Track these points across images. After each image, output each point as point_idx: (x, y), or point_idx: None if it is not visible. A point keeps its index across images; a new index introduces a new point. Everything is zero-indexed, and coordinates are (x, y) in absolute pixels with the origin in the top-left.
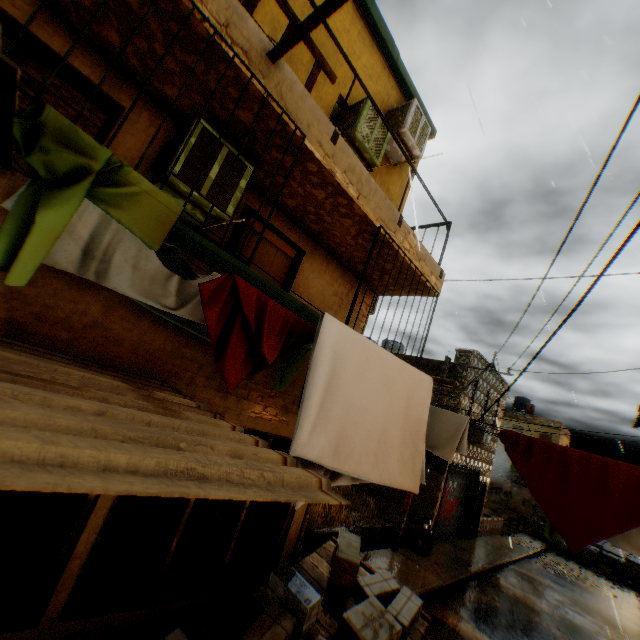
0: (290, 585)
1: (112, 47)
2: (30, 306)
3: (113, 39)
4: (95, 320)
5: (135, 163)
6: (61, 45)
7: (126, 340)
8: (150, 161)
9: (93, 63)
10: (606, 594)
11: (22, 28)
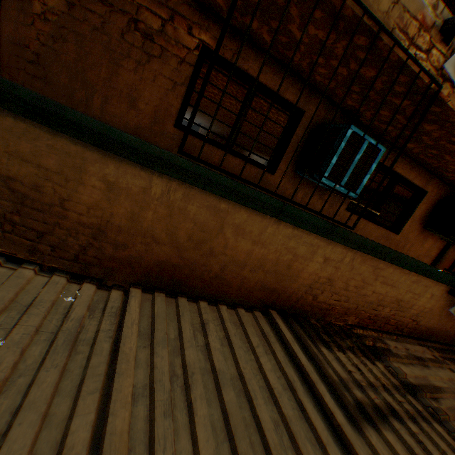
0: None
1: (440, 174)
2: (433, 330)
3: (447, 174)
4: (445, 330)
5: (420, 216)
6: (411, 175)
7: (449, 334)
8: (427, 212)
9: (420, 176)
10: None
11: (398, 174)
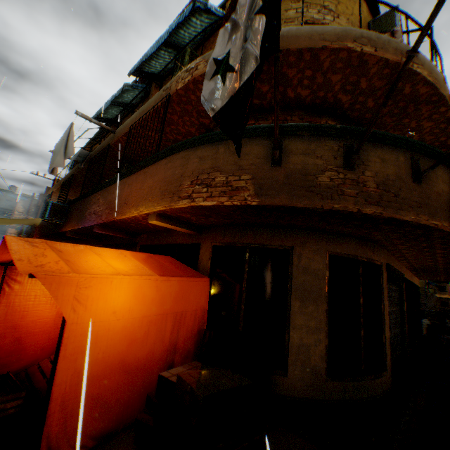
0: None
1: None
2: None
3: None
4: None
5: None
6: None
7: None
8: None
9: None
10: None
11: None
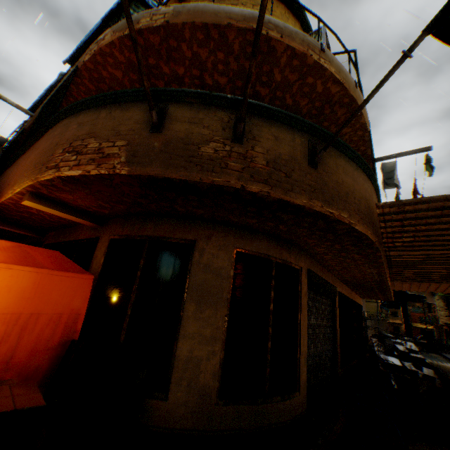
0: (393, 340)
1: None
2: None
3: None
4: None
5: None
6: None
7: None
8: None
9: None
10: (427, 355)
11: None
